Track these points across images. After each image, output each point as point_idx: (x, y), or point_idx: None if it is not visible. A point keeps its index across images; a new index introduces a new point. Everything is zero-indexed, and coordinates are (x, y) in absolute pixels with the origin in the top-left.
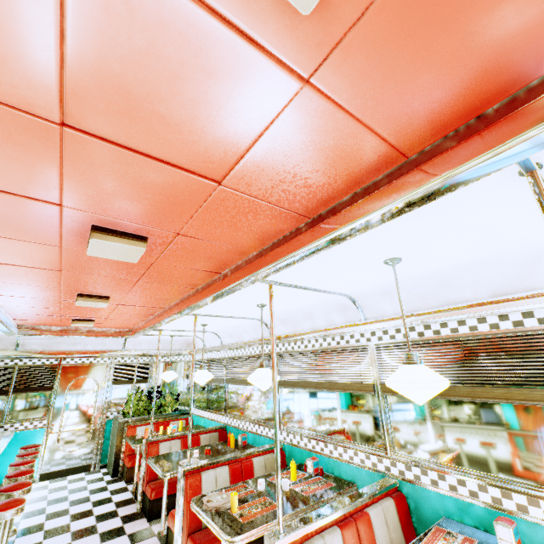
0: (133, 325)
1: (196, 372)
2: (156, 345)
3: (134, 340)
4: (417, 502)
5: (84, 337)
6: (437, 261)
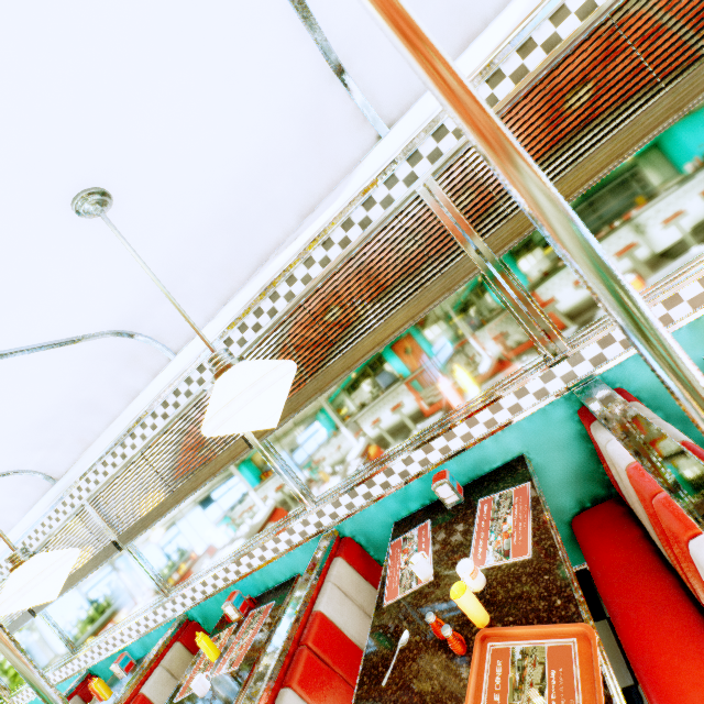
0: None
1: None
2: None
3: None
4: (365, 532)
5: None
6: (189, 183)
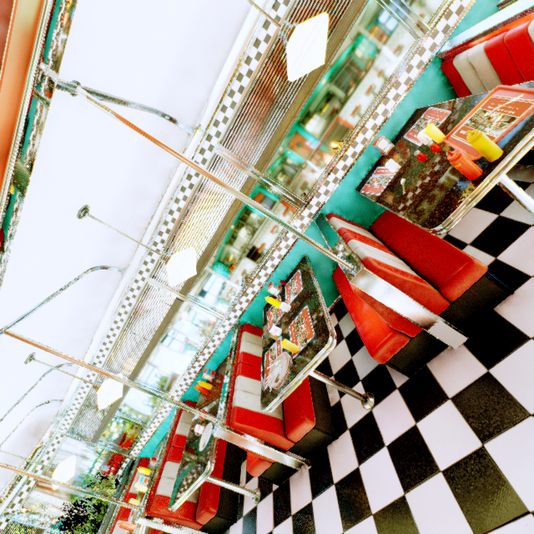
0: None
1: (100, 395)
2: None
3: None
4: (338, 206)
5: None
6: None
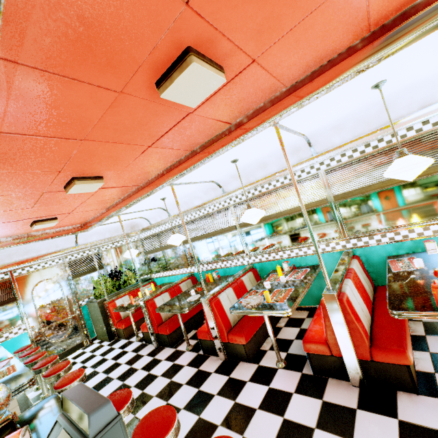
0: (87, 218)
1: (172, 237)
2: (105, 234)
3: (84, 235)
4: (367, 256)
5: (40, 240)
6: (399, 83)
